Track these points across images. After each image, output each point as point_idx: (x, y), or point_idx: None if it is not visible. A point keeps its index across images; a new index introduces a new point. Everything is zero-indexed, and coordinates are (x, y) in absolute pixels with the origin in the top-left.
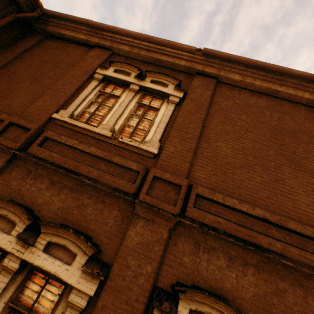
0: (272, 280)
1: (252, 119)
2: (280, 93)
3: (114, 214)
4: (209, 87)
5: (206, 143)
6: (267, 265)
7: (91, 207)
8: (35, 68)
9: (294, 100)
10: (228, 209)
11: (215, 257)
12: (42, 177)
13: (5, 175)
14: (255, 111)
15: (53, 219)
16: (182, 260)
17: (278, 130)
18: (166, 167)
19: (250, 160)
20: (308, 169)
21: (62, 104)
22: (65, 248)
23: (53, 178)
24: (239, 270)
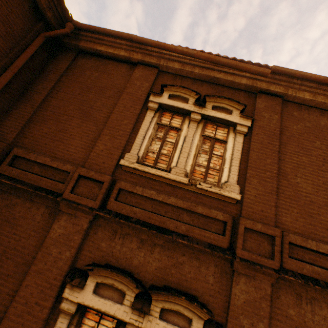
0: None
1: (327, 146)
2: None
3: (212, 270)
4: (275, 108)
5: (285, 181)
6: None
7: (187, 264)
8: (79, 99)
9: None
10: (321, 255)
11: (317, 307)
12: (129, 235)
13: (91, 236)
14: None
15: (154, 281)
16: (288, 312)
17: None
18: (252, 214)
19: None
20: None
21: (124, 146)
22: (178, 312)
23: (141, 236)
24: None
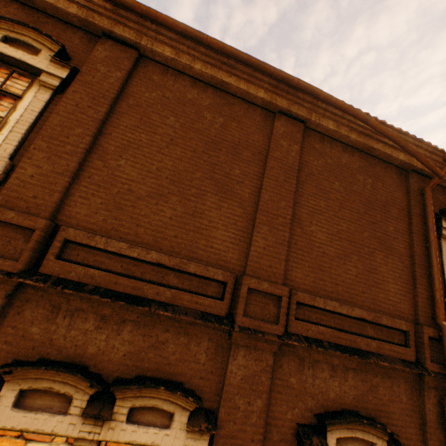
0: (153, 334)
1: (184, 125)
2: (229, 87)
3: None
4: (122, 63)
5: (101, 162)
6: (150, 318)
7: None
8: None
9: (248, 99)
10: (116, 256)
11: (81, 320)
12: None
13: None
14: (191, 112)
15: None
16: (29, 331)
17: (217, 143)
18: (16, 201)
19: (165, 187)
20: (239, 197)
21: None
22: None
23: None
24: (113, 329)
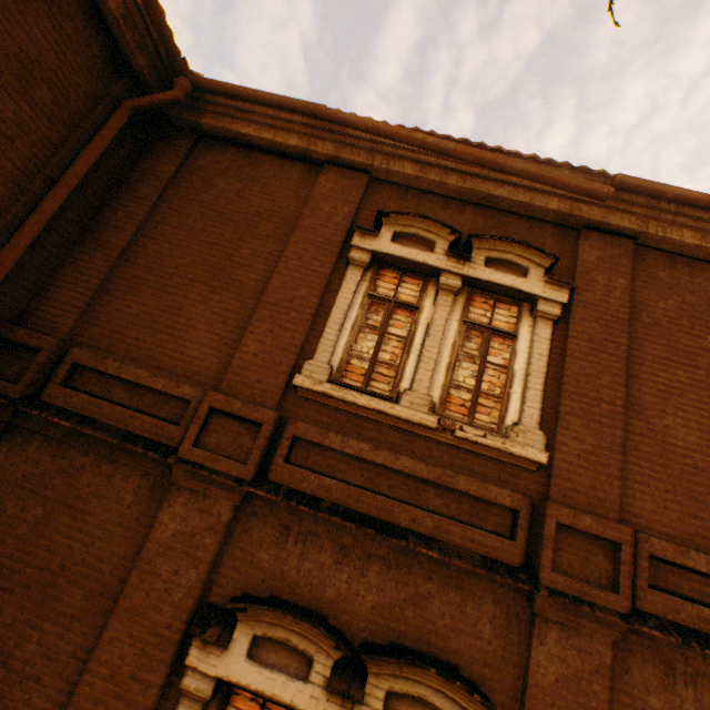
0: None
1: None
2: None
3: (488, 612)
4: (620, 264)
5: (641, 422)
6: None
7: (436, 599)
8: (203, 241)
9: None
10: None
11: (708, 692)
12: (316, 536)
13: (238, 537)
14: None
15: (369, 633)
16: (646, 703)
17: None
18: (572, 495)
19: None
20: None
21: (301, 345)
22: (420, 700)
23: (342, 538)
24: None
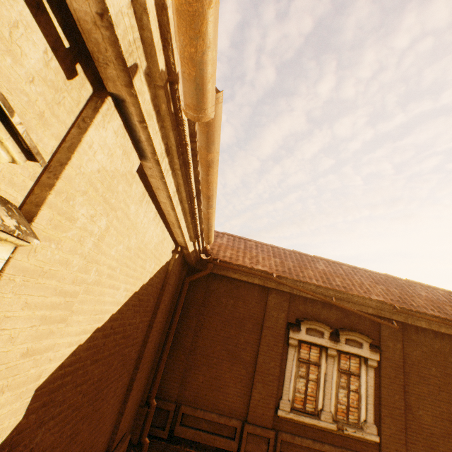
0: None
1: (441, 372)
2: None
3: None
4: (397, 335)
5: (410, 414)
6: None
7: None
8: (222, 336)
9: None
10: None
11: None
12: None
13: None
14: (441, 360)
15: None
16: None
17: None
18: None
19: (448, 426)
20: None
21: (276, 392)
22: None
23: None
24: None
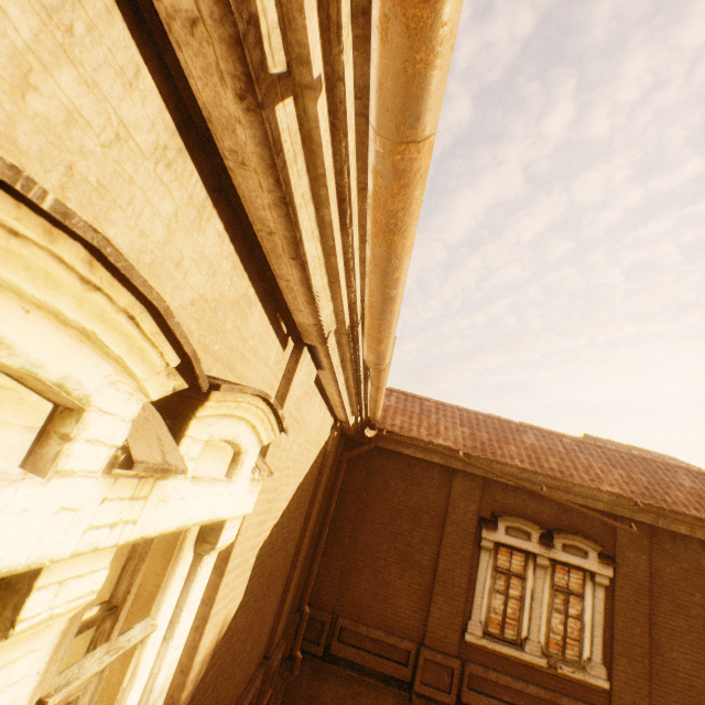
0: None
1: None
2: None
3: None
4: (642, 543)
5: (658, 655)
6: None
7: None
8: (391, 531)
9: None
10: None
11: None
12: None
13: None
14: None
15: None
16: None
17: None
18: None
19: None
20: None
21: (463, 610)
22: None
23: None
24: None
